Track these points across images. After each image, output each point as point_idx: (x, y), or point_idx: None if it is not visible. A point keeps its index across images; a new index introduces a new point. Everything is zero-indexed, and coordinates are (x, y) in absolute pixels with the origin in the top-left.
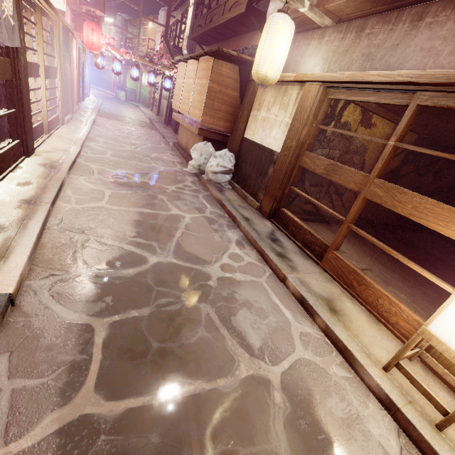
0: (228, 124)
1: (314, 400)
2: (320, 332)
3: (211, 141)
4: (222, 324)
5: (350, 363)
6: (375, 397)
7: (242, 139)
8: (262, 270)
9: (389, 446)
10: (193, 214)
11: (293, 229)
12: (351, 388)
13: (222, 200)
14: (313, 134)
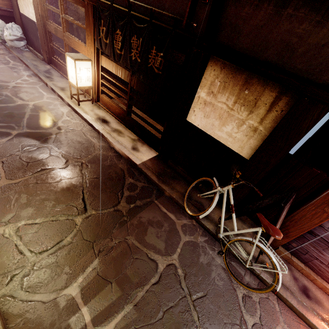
0: (6, 1)
1: (44, 106)
2: (57, 96)
3: (1, 16)
4: (12, 96)
5: (63, 101)
6: (68, 106)
7: (20, 14)
8: (39, 84)
9: (64, 111)
10: (0, 66)
11: (59, 67)
12: (60, 105)
13: (20, 57)
14: (45, 10)
